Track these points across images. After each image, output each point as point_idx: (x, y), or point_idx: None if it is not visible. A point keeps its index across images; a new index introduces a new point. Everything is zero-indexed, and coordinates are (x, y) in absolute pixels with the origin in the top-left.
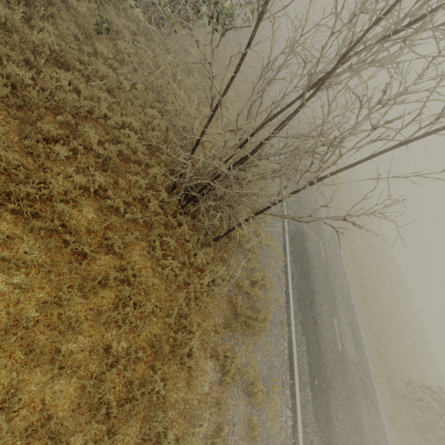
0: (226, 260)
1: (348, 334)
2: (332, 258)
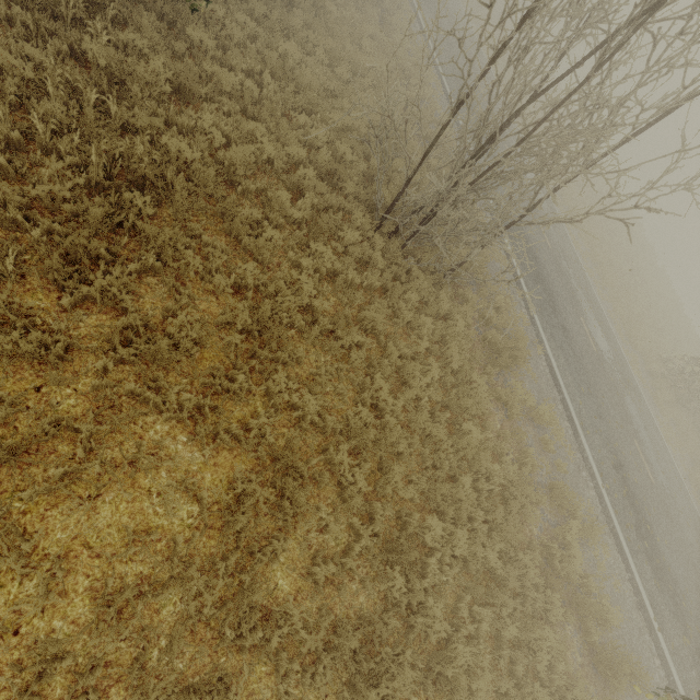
0: (460, 295)
1: (598, 330)
2: (558, 239)
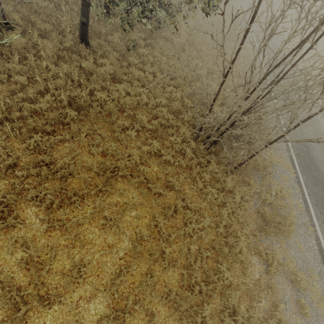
0: (246, 181)
1: None
2: None
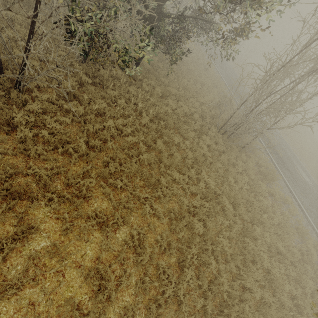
0: (247, 155)
1: (303, 173)
2: (279, 138)
